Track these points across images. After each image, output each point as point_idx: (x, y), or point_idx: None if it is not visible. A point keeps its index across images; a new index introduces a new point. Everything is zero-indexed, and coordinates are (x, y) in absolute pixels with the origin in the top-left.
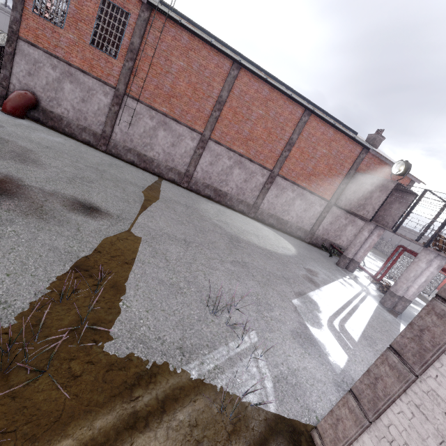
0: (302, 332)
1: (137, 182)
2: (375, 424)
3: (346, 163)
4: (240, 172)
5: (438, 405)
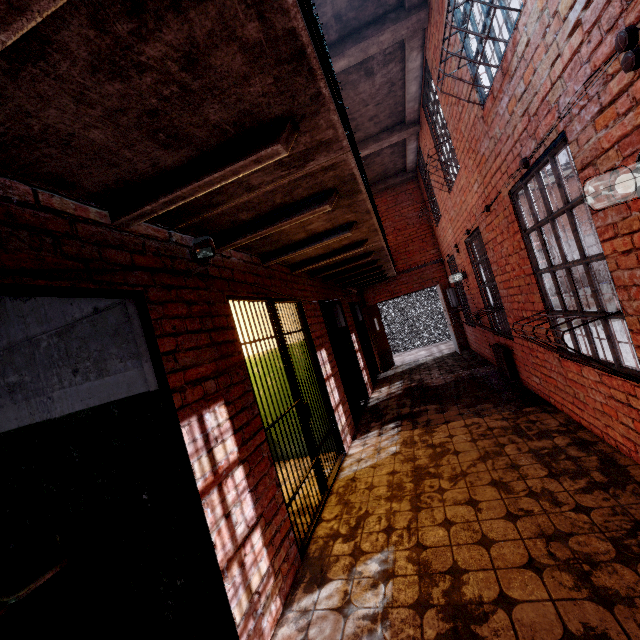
0: None
1: None
2: None
3: None
4: None
5: None
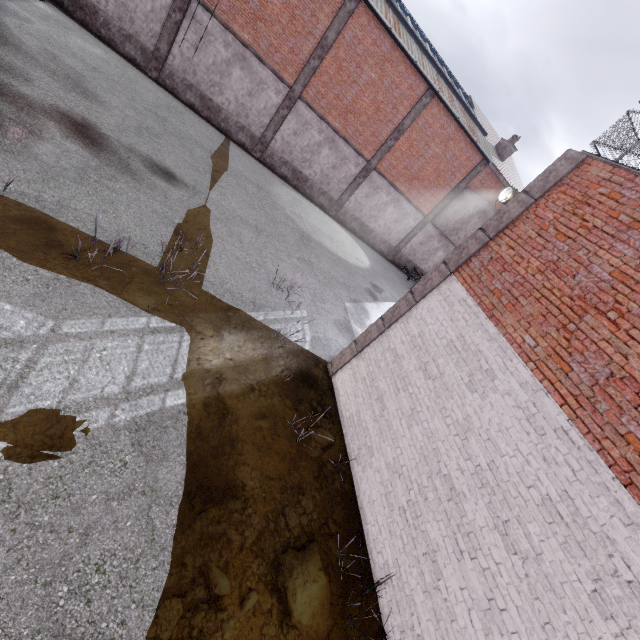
0: (344, 323)
1: (203, 142)
2: (360, 354)
3: (459, 173)
4: (329, 154)
5: (388, 340)
